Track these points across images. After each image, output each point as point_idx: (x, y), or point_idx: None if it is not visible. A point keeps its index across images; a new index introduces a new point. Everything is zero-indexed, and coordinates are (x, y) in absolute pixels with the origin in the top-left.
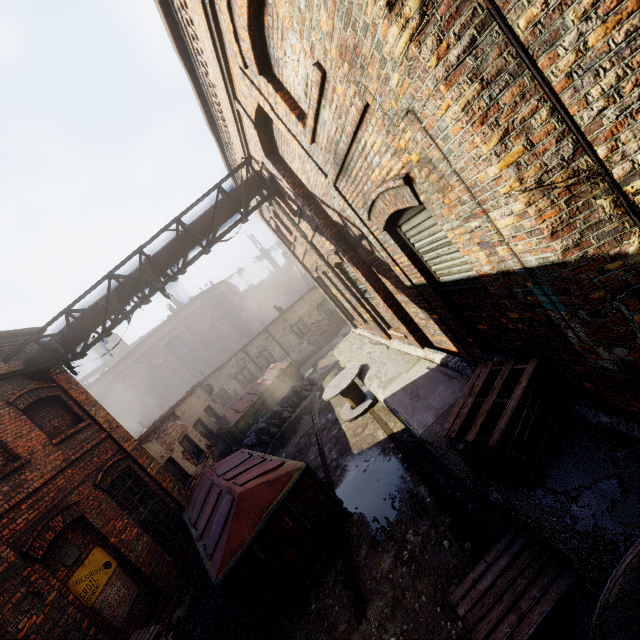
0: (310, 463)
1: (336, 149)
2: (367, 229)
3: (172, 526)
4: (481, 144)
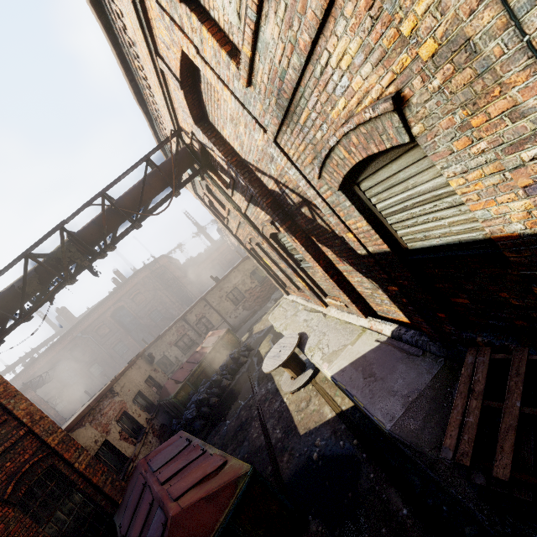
0: (253, 442)
1: (280, 86)
2: (314, 191)
3: (102, 530)
4: None
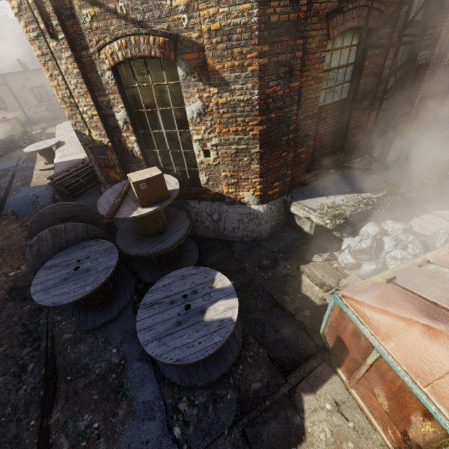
0: None
1: None
2: None
3: None
4: (45, 73)
